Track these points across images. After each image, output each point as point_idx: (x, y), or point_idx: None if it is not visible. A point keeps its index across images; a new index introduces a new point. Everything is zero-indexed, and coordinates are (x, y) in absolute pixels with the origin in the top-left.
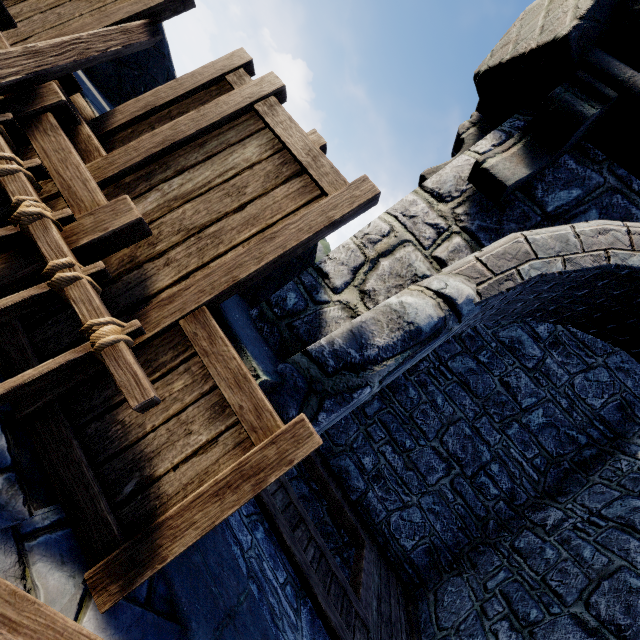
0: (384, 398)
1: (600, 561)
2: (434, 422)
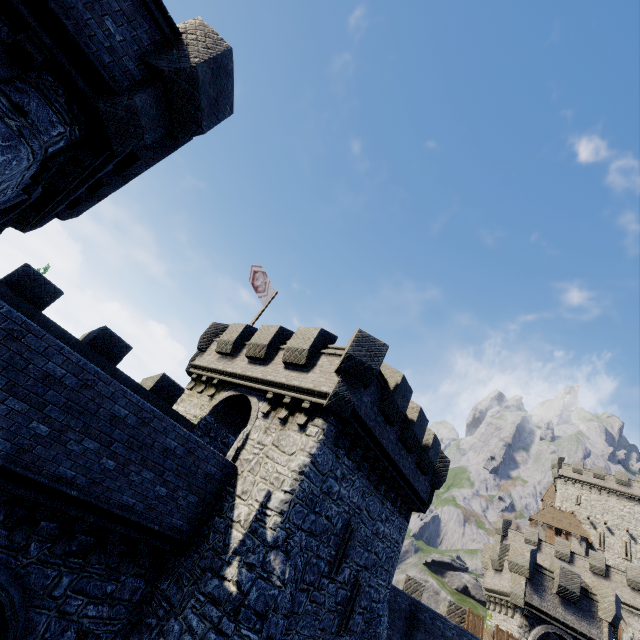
0: None
1: None
2: None
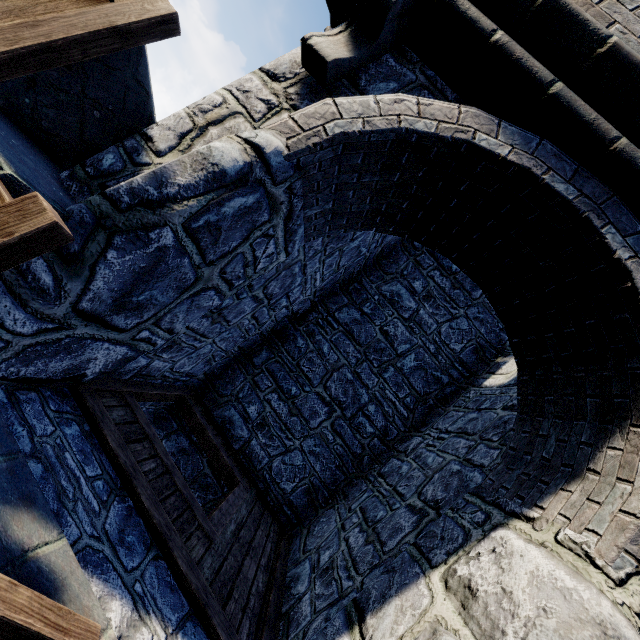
0: (273, 348)
1: (437, 462)
2: (319, 369)
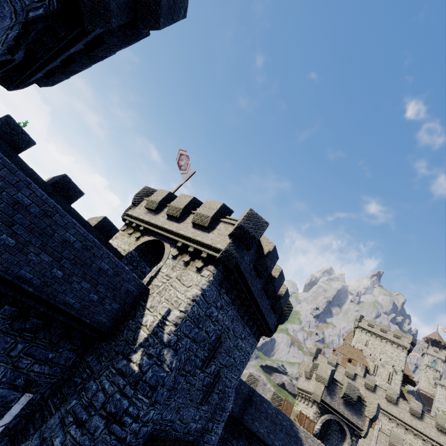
0: None
1: (335, 436)
2: None
